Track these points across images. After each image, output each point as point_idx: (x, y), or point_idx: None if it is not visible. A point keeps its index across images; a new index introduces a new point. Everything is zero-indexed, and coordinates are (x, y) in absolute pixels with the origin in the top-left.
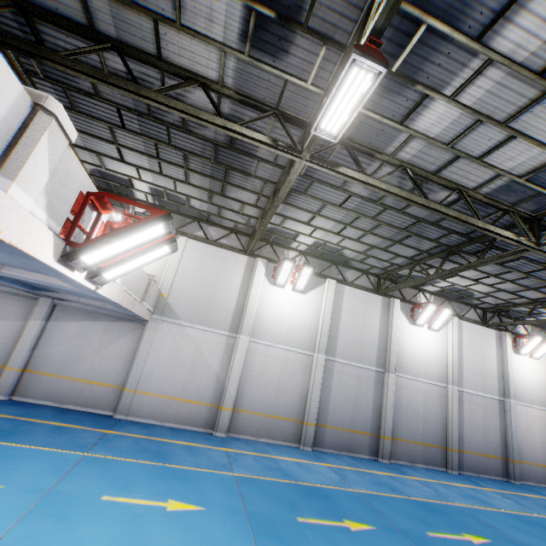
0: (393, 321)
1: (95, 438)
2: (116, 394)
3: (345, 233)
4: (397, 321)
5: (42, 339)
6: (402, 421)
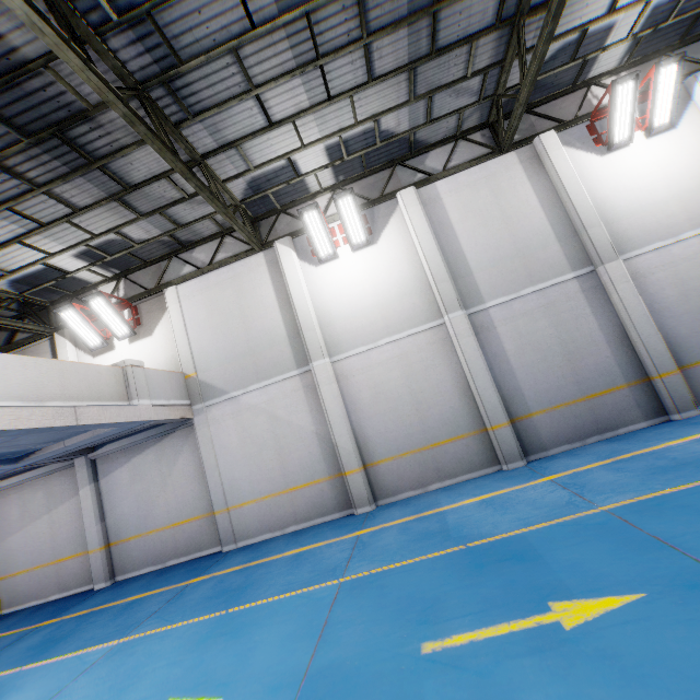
0: (560, 174)
1: (162, 603)
2: (212, 523)
3: (339, 83)
4: (569, 168)
5: (104, 503)
6: (686, 330)
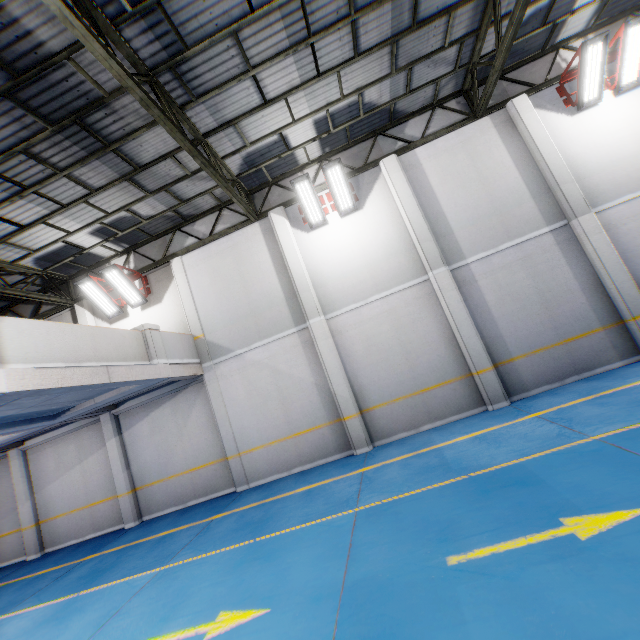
0: (533, 135)
1: (192, 536)
2: (225, 467)
3: (328, 60)
4: (541, 129)
5: (128, 453)
6: None
